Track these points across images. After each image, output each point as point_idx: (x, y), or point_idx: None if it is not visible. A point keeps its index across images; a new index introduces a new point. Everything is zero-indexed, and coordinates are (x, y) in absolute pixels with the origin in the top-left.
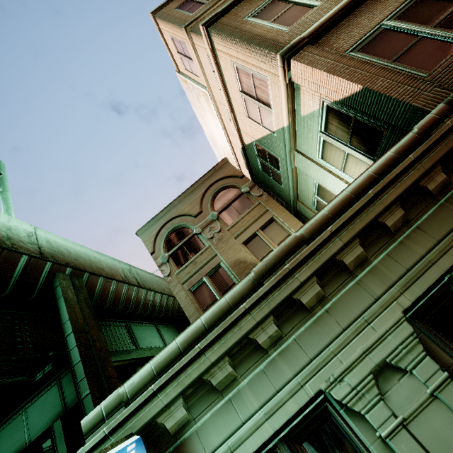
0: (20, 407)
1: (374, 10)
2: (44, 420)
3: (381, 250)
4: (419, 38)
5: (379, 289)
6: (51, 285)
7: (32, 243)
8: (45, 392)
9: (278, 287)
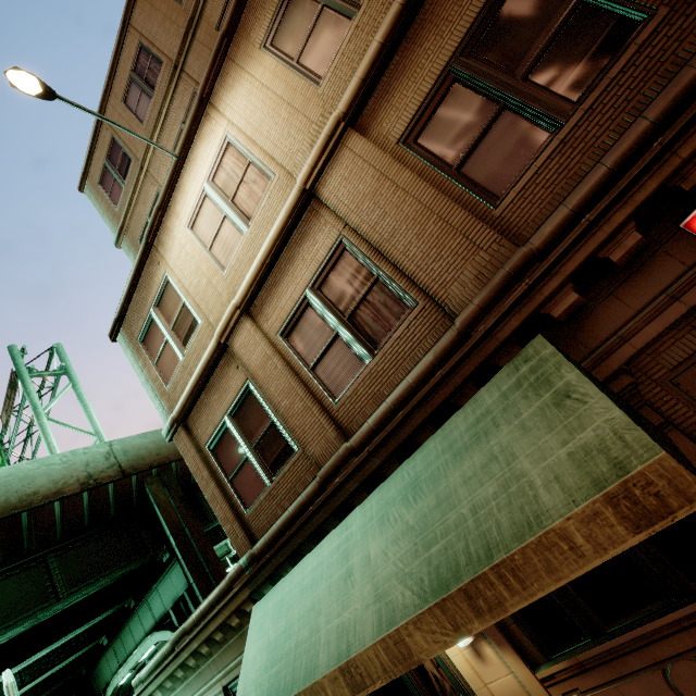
0: (165, 573)
1: (222, 389)
2: (181, 585)
3: (217, 651)
4: (246, 457)
5: (216, 671)
6: (145, 490)
7: (112, 465)
8: (175, 566)
9: (177, 657)
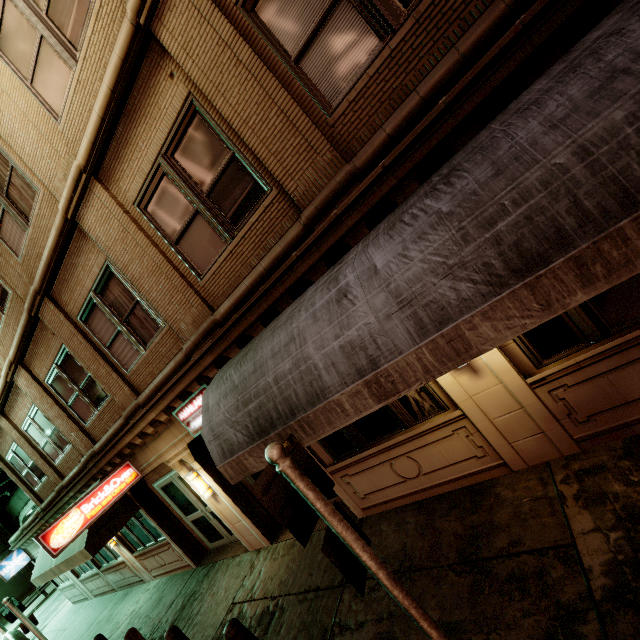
0: None
1: (4, 438)
2: None
3: None
4: (27, 470)
5: None
6: None
7: None
8: None
9: (24, 537)
